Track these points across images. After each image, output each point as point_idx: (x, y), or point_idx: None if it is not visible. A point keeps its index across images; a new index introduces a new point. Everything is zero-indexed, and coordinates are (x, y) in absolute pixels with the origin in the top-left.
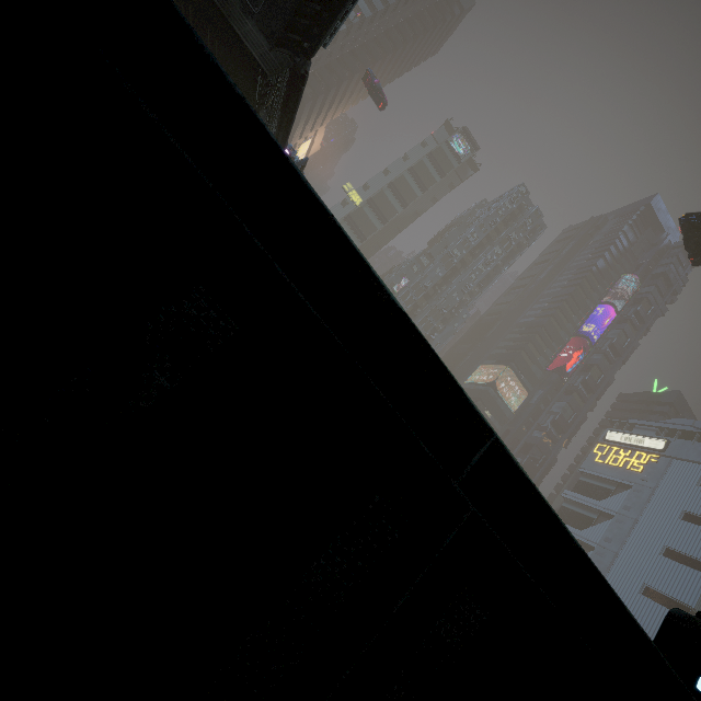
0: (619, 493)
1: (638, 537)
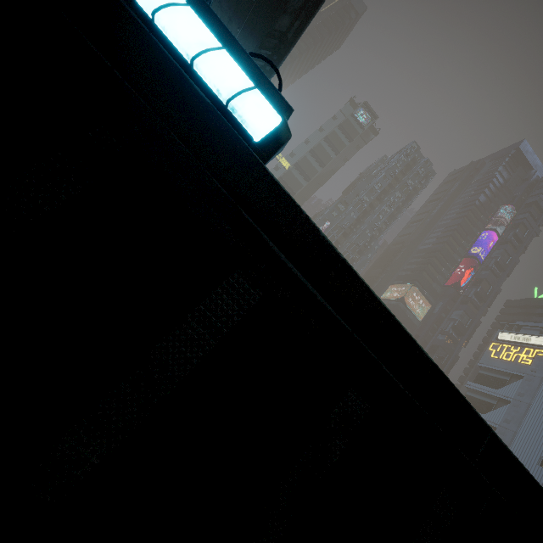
0: (513, 382)
1: (532, 418)
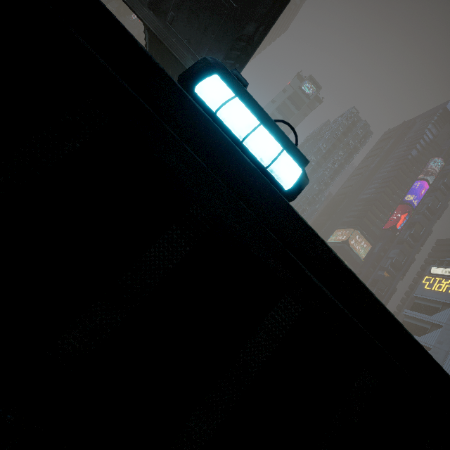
0: (445, 310)
1: None
